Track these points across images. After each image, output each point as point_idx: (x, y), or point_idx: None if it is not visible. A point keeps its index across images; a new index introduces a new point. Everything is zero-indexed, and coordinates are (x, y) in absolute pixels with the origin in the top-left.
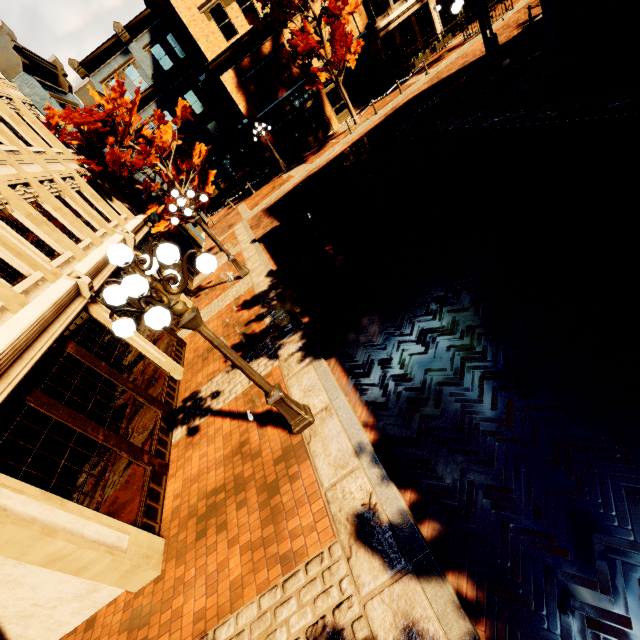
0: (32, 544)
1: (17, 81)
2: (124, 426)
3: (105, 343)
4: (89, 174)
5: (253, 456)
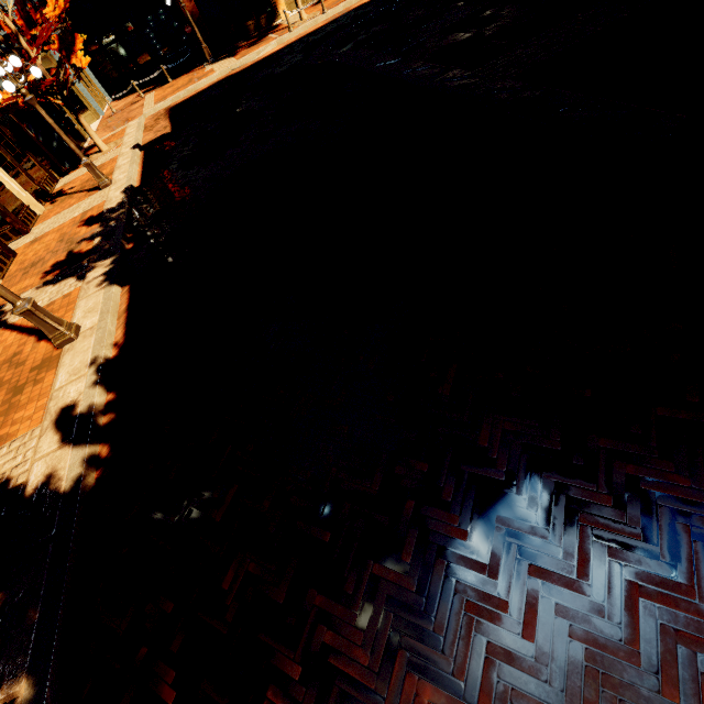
0: None
1: None
2: None
3: None
4: None
5: (19, 365)
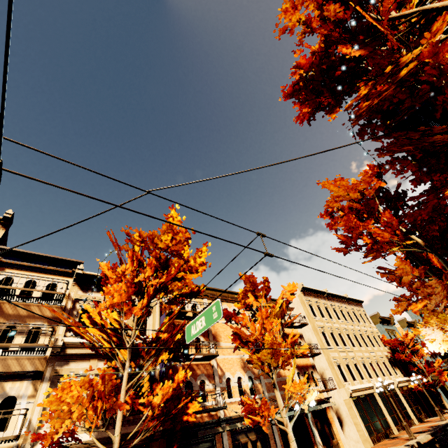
0: (354, 417)
1: (376, 325)
2: (373, 422)
3: (375, 404)
4: (389, 357)
5: (399, 441)
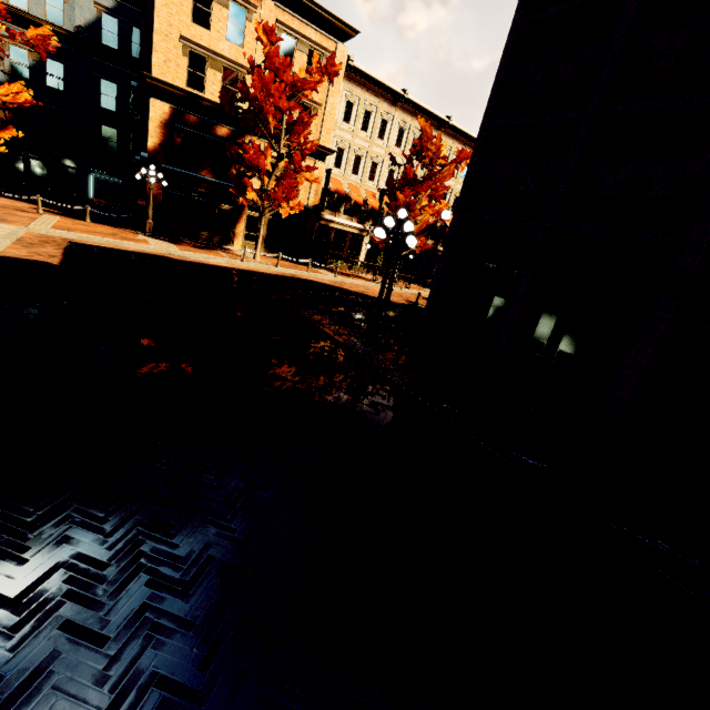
0: None
1: None
2: None
3: None
4: None
5: None
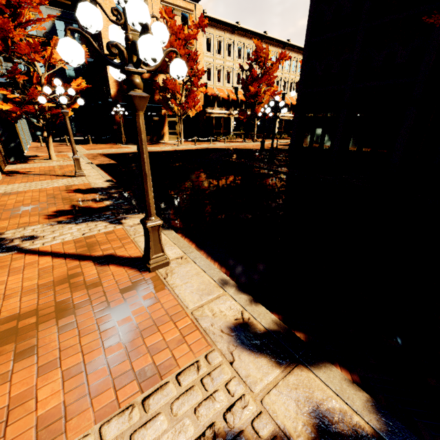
0: None
1: None
2: None
3: None
4: None
5: (88, 286)
